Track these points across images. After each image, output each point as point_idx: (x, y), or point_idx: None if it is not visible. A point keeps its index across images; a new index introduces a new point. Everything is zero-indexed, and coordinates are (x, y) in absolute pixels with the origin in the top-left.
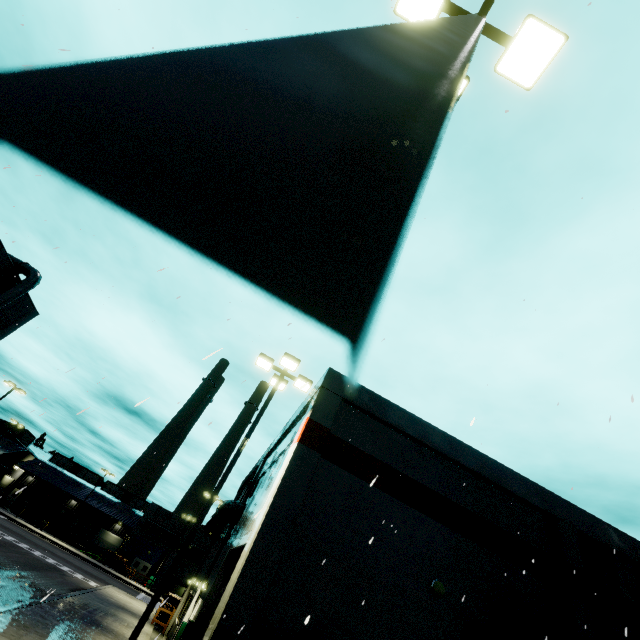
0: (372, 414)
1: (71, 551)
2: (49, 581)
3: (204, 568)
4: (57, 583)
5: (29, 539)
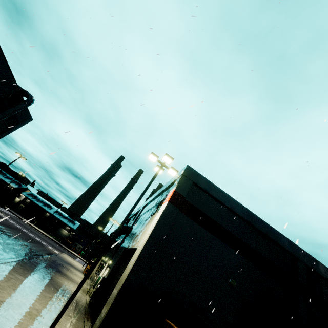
0: (208, 192)
1: (46, 235)
2: (37, 248)
3: (109, 253)
4: (40, 249)
5: (27, 228)
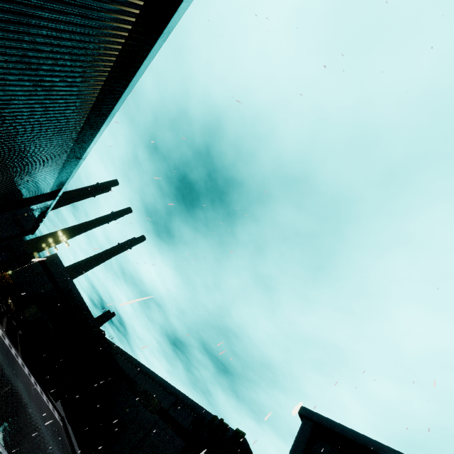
0: (57, 265)
1: None
2: None
3: None
4: None
5: None
